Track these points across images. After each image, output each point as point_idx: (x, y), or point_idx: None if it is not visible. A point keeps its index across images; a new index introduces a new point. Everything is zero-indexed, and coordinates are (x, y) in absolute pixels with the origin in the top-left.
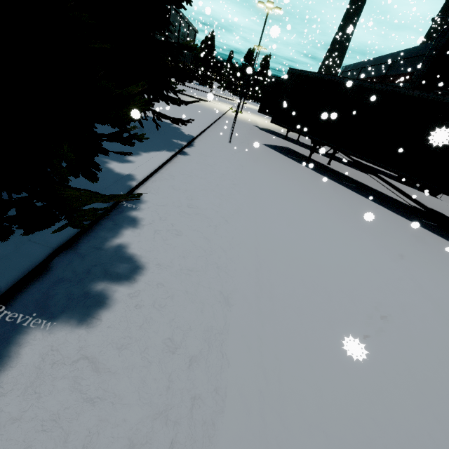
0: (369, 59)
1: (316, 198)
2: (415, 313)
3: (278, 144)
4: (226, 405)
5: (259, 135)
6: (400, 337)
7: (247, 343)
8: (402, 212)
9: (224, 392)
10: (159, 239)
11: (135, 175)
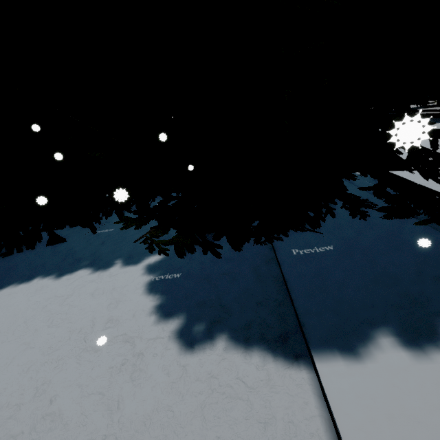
0: None
1: None
2: None
3: None
4: None
5: None
6: None
7: None
8: None
9: None
10: None
11: None
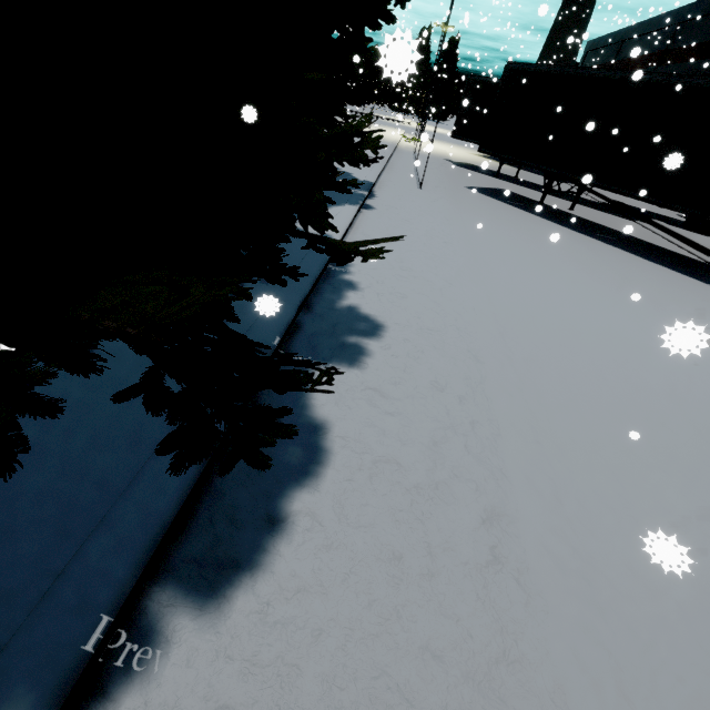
0: (636, 24)
1: (559, 257)
2: (705, 380)
3: (489, 186)
4: (501, 432)
5: (457, 174)
6: (683, 399)
7: (508, 392)
8: (692, 271)
9: (497, 424)
10: (386, 301)
11: (331, 234)
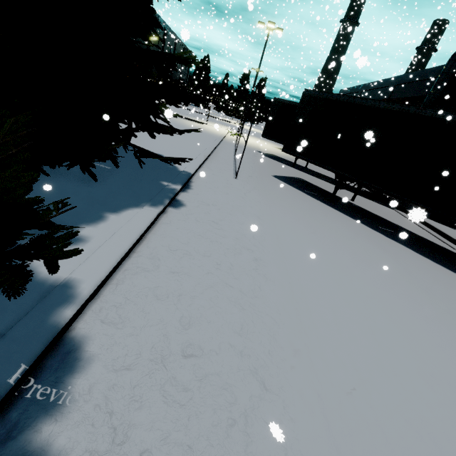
0: (369, 83)
1: (367, 267)
2: None
3: (289, 175)
4: None
5: (266, 163)
6: None
7: None
8: None
9: None
10: None
11: (79, 282)
